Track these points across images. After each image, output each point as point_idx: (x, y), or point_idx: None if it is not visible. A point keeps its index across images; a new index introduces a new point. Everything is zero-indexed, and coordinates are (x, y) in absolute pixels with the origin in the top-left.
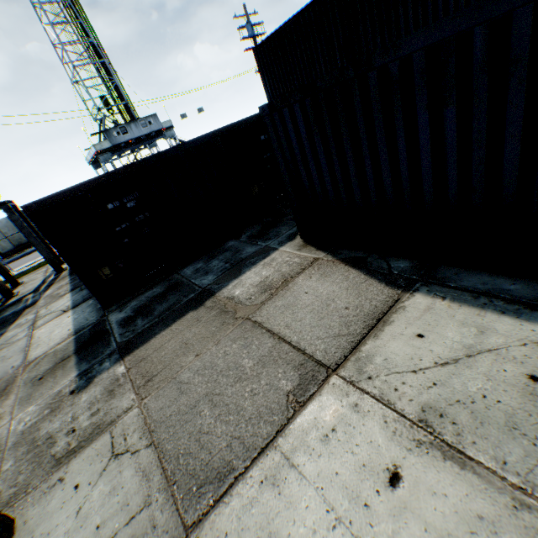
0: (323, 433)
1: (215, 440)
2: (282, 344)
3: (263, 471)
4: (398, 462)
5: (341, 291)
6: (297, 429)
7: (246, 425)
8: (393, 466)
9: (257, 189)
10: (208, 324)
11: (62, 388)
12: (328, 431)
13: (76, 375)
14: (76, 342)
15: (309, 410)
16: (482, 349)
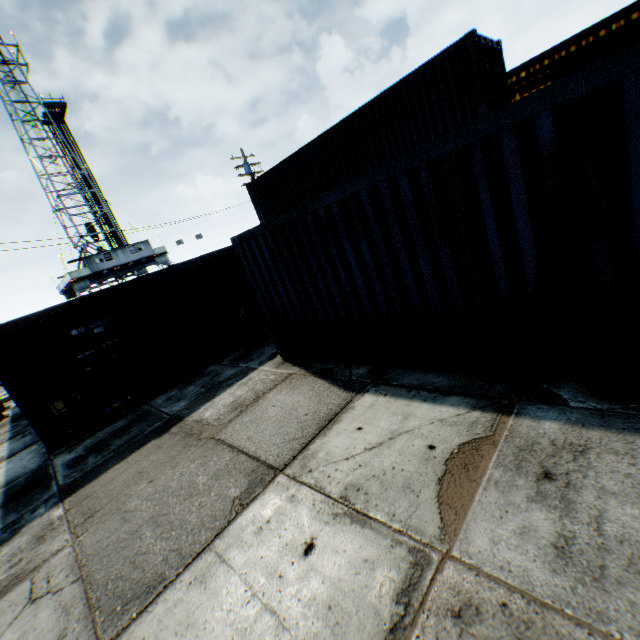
0: (258, 526)
1: (152, 557)
2: (239, 455)
3: (194, 572)
4: (315, 535)
5: (305, 400)
6: (235, 529)
7: (187, 536)
8: (311, 539)
9: (244, 312)
10: (170, 449)
11: None
12: (263, 523)
13: None
14: (5, 494)
15: (251, 509)
16: (403, 431)
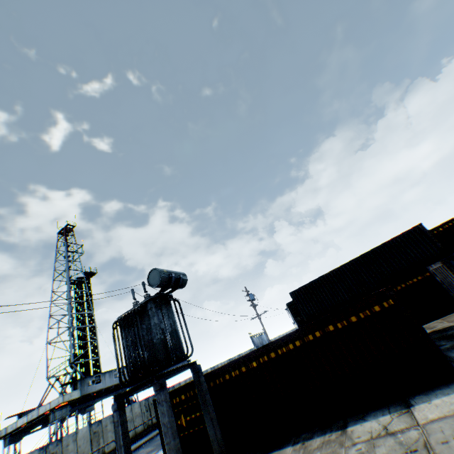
0: None
1: None
2: None
3: None
4: None
5: None
6: None
7: None
8: None
9: None
10: None
11: None
12: None
13: None
14: None
15: None
16: None
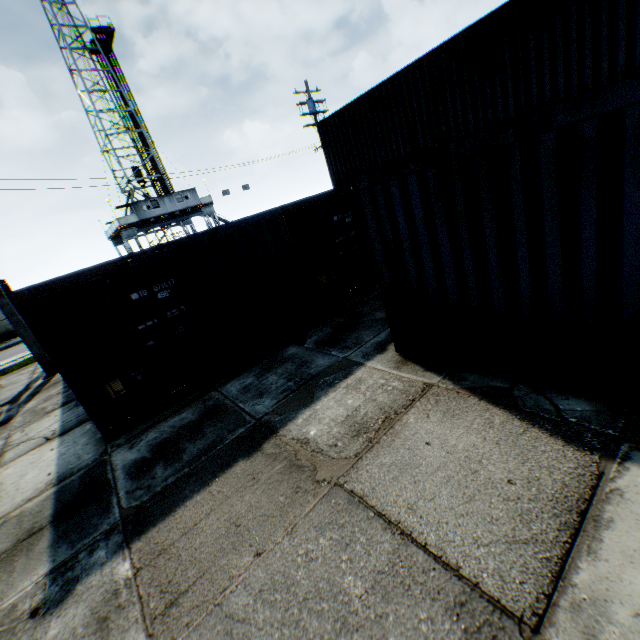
0: None
1: None
2: (410, 547)
3: None
4: None
5: (489, 446)
6: None
7: None
8: None
9: (326, 280)
10: (272, 487)
11: (19, 599)
12: None
13: (47, 570)
14: (56, 499)
15: None
16: None
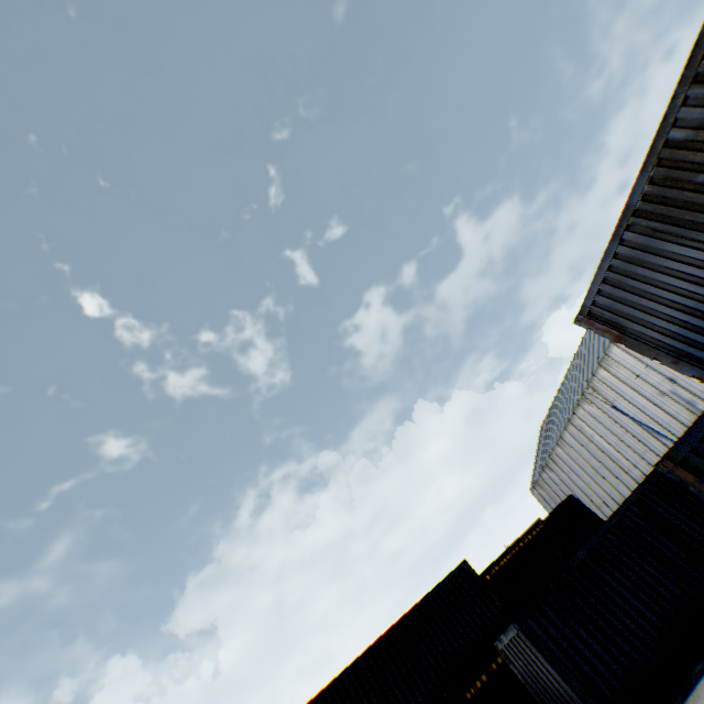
0: None
1: None
2: None
3: None
4: None
5: None
6: None
7: None
8: None
9: None
10: None
11: None
12: None
13: None
14: None
15: None
16: None
